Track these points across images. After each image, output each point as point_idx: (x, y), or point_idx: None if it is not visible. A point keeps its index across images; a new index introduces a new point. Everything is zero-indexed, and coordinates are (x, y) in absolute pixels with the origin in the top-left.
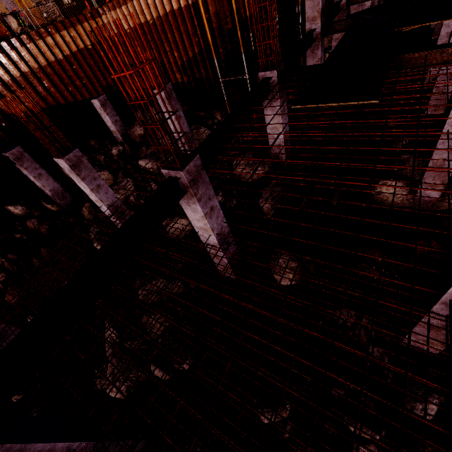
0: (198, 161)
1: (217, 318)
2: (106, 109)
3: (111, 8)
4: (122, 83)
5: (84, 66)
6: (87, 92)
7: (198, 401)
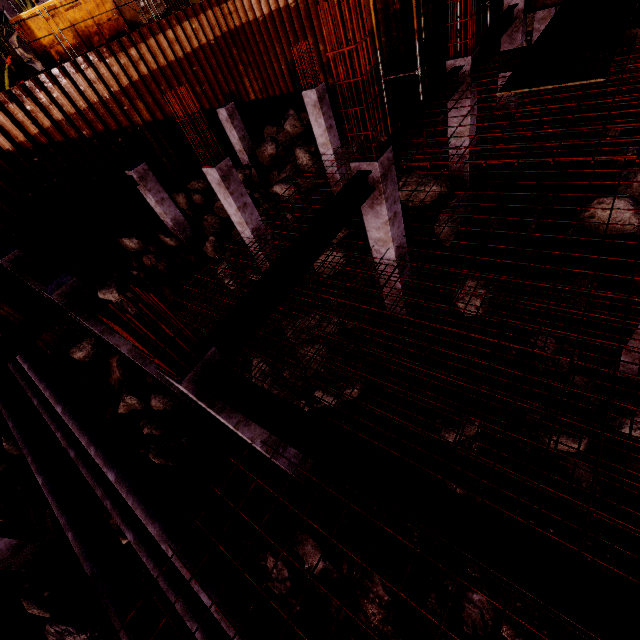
0: (390, 154)
1: (409, 317)
2: (234, 121)
3: None
4: (246, 90)
5: (205, 67)
6: (207, 102)
7: (370, 427)
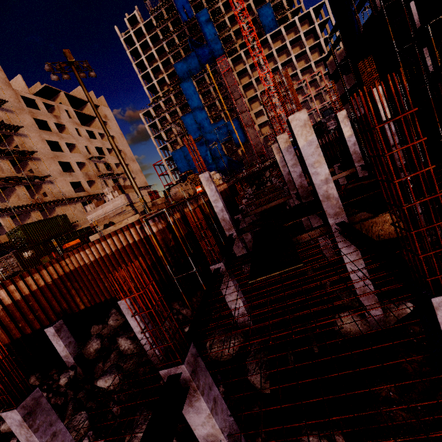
0: (193, 349)
1: None
2: (61, 333)
3: (76, 252)
4: (77, 304)
5: (41, 299)
6: (38, 323)
7: None
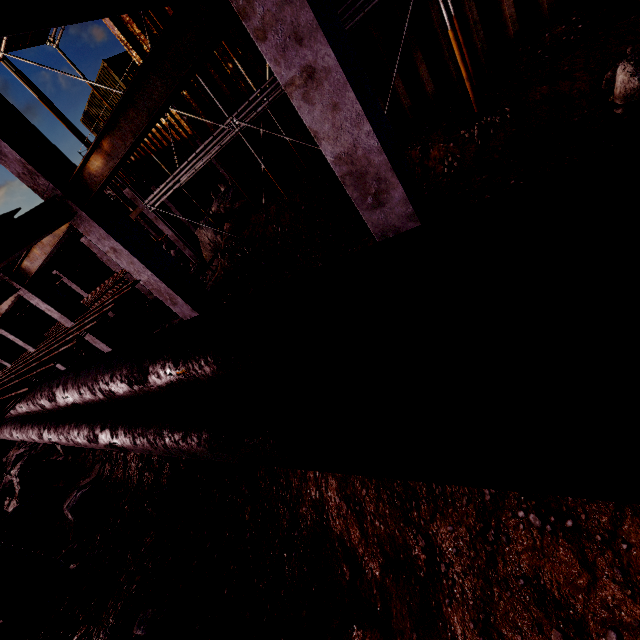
0: None
1: None
2: None
3: None
4: None
5: None
6: None
7: None
